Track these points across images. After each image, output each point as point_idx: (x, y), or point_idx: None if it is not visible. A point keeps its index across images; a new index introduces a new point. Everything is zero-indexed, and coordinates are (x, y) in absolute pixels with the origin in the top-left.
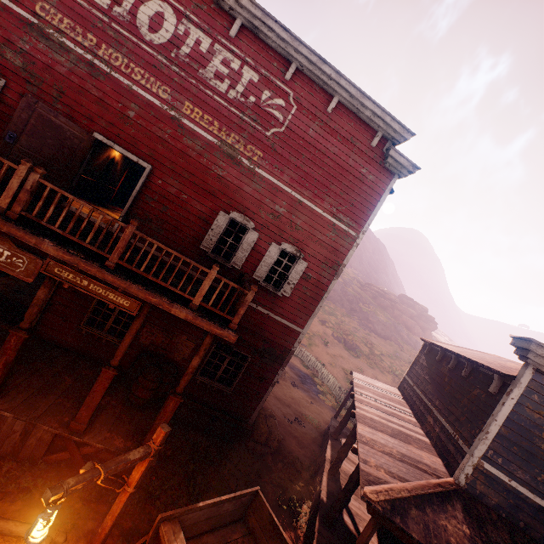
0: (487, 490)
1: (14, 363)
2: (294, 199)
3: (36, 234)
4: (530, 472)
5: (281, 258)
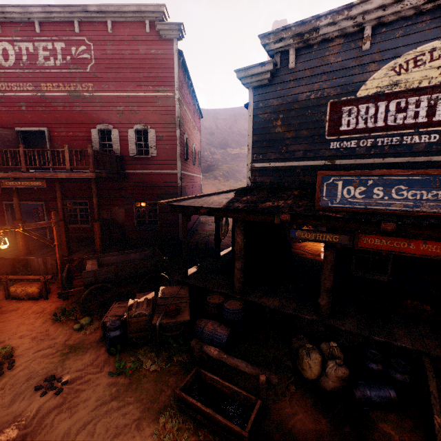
0: (263, 179)
1: (27, 238)
2: (124, 97)
3: None
4: (277, 151)
5: (139, 136)
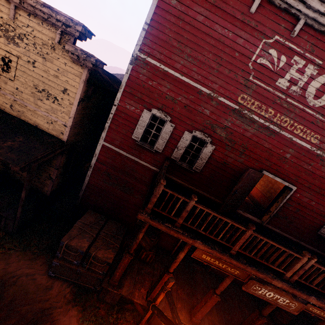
0: None
1: None
2: None
3: (308, 294)
4: None
5: None
